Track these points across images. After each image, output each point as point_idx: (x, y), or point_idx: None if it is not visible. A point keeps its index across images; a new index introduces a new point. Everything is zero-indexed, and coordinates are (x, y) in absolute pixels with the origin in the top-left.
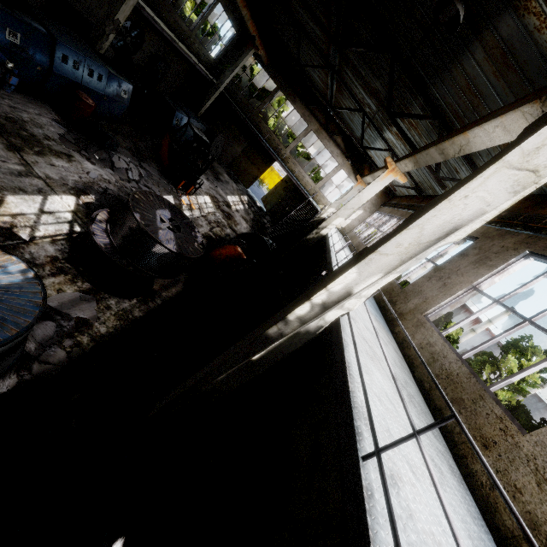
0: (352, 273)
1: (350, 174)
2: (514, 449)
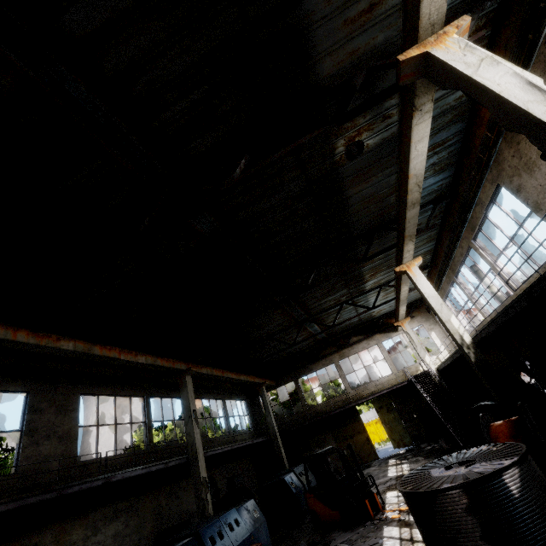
0: None
1: (389, 336)
2: None
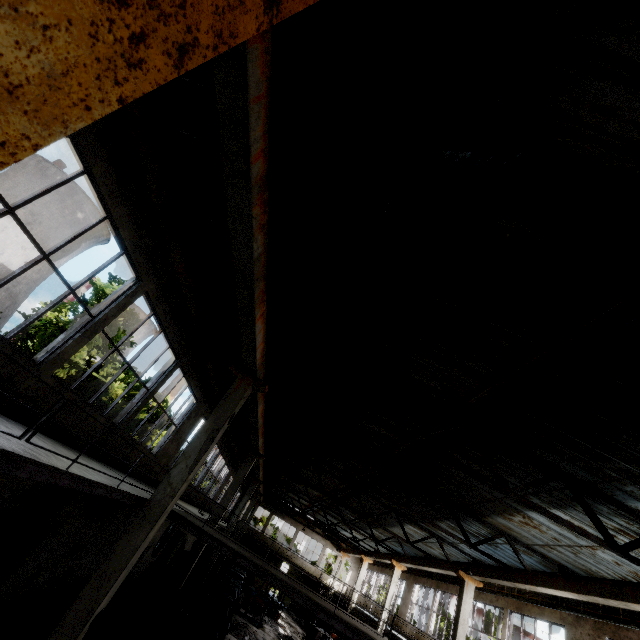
0: (383, 614)
1: (333, 548)
2: (425, 637)
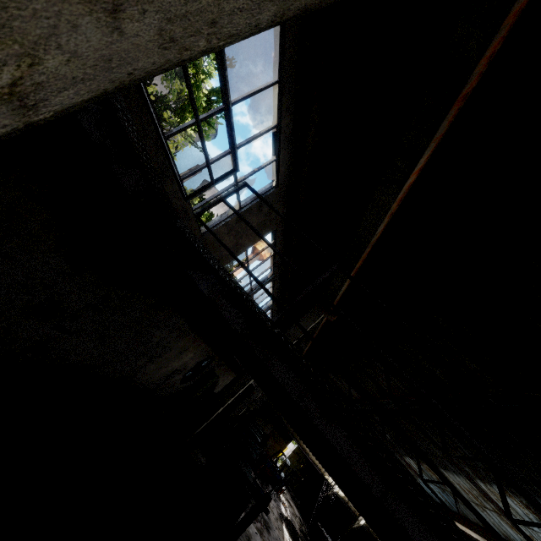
0: None
1: None
2: None
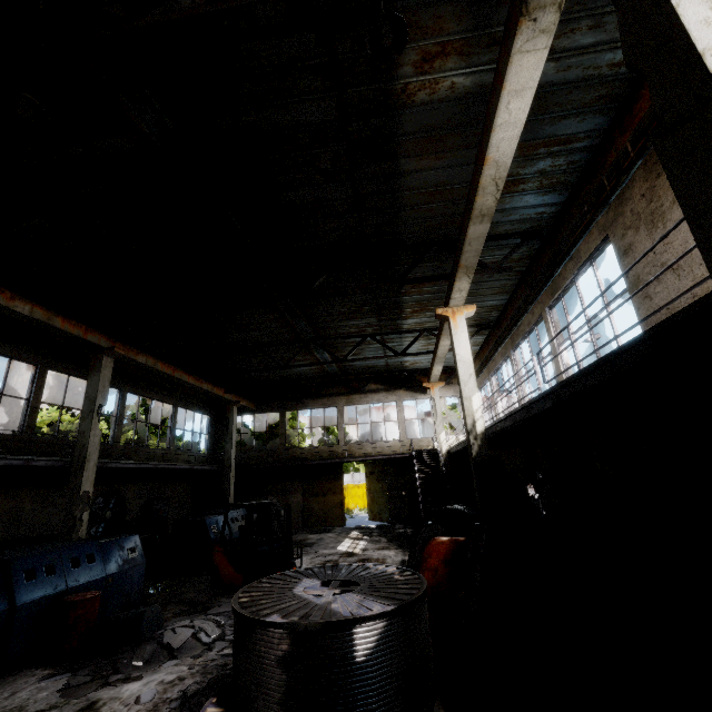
0: None
1: (415, 396)
2: None
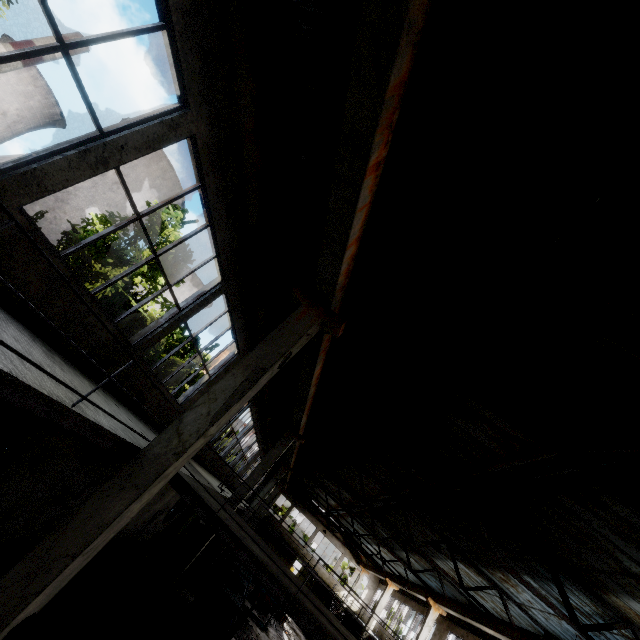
0: None
1: (352, 559)
2: None
